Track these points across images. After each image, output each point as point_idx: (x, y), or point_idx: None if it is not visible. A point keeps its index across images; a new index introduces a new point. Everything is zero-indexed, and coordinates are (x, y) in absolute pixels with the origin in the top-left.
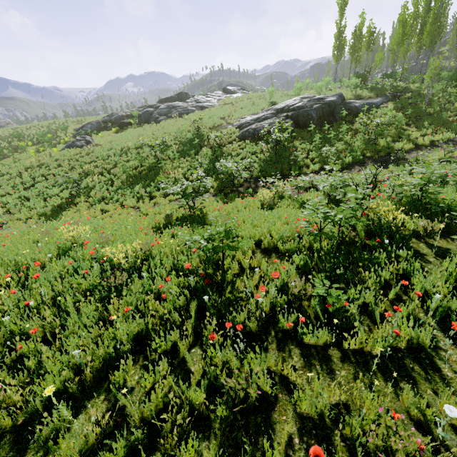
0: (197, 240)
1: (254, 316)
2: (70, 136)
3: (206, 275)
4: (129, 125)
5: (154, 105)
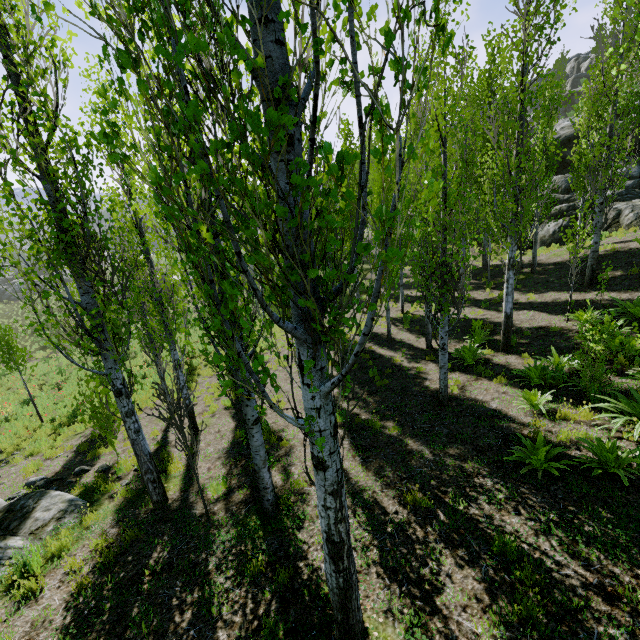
0: (3, 378)
1: (7, 387)
2: None
3: (1, 386)
4: None
5: (11, 278)
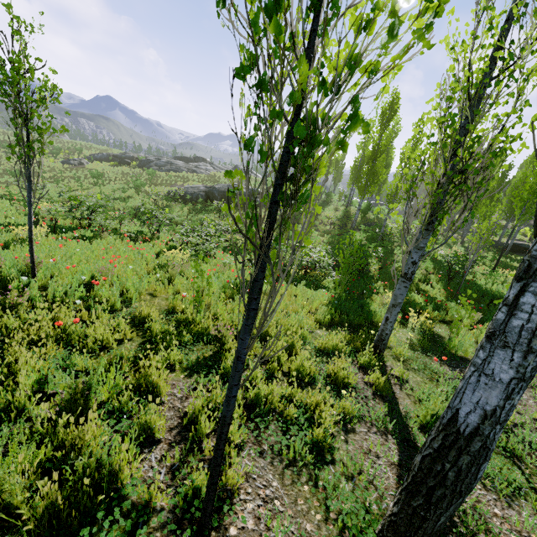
0: None
1: None
2: (82, 157)
3: None
4: (128, 164)
5: (167, 158)
